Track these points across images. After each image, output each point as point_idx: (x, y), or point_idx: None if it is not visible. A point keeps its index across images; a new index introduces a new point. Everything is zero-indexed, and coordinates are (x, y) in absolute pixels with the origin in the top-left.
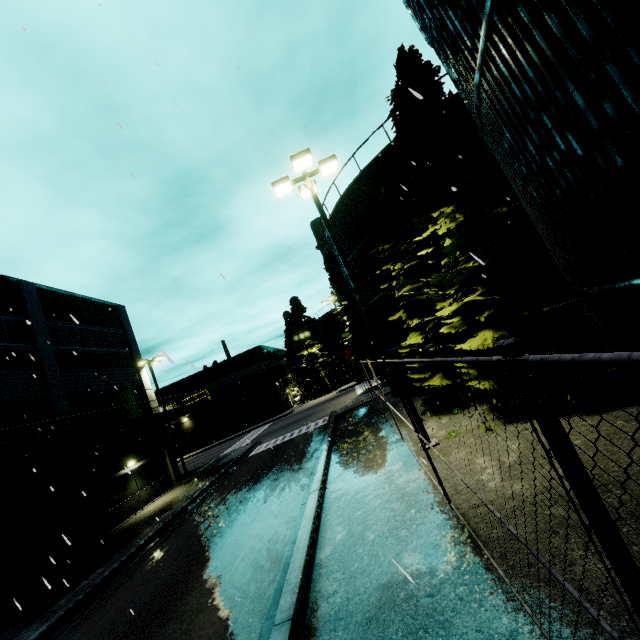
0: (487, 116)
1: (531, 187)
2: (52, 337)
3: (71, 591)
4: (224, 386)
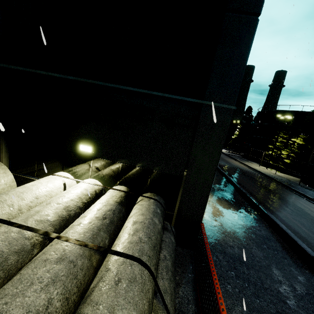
0: None
1: None
2: None
3: None
4: None
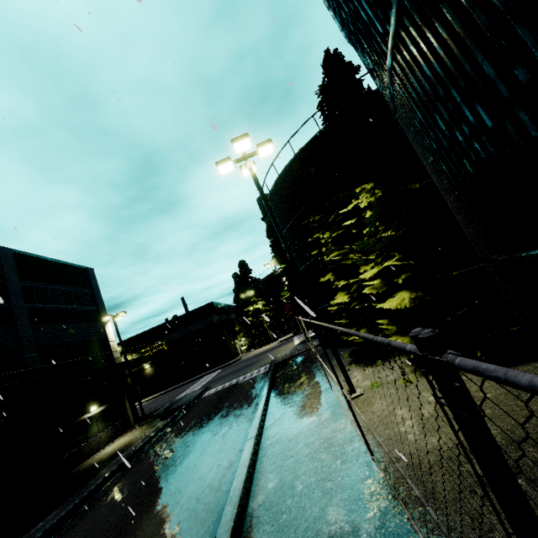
0: (399, 98)
1: (441, 162)
2: (26, 296)
3: (27, 533)
4: (181, 337)
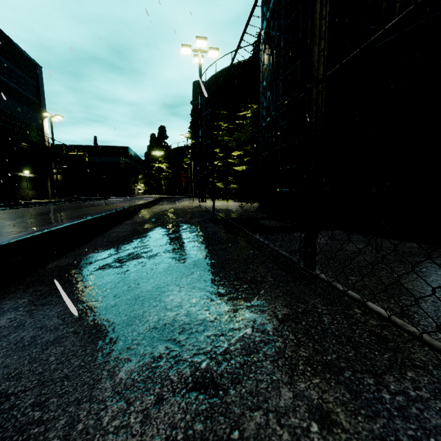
0: None
1: None
2: None
3: None
4: (93, 162)
